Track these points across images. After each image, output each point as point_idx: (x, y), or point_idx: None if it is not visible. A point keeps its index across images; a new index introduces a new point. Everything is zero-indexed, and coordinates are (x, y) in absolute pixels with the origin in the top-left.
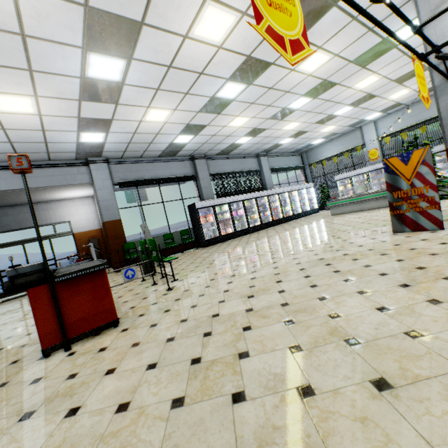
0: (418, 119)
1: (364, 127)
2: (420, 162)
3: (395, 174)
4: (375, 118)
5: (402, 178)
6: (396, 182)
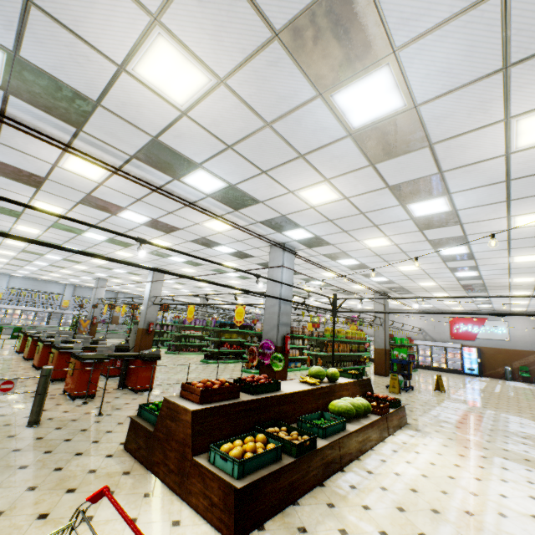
0: (36, 288)
1: (2, 275)
2: (89, 323)
3: (81, 325)
4: (14, 275)
5: (83, 327)
6: (81, 327)
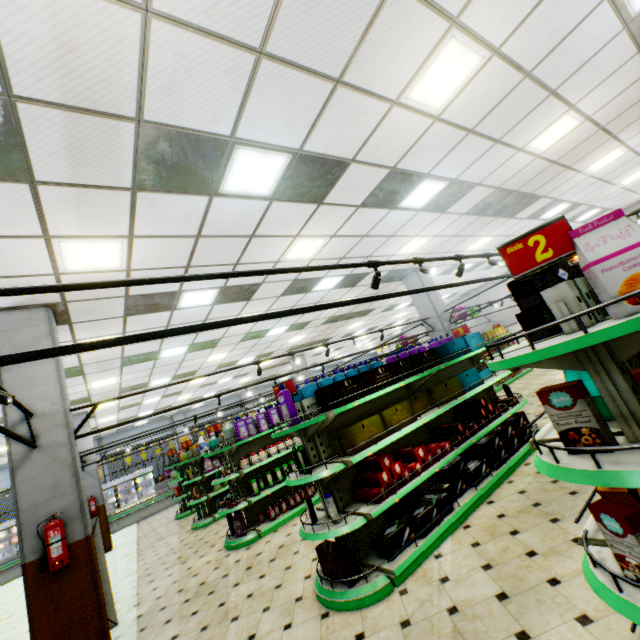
0: None
1: None
2: None
3: None
4: None
5: None
6: None
